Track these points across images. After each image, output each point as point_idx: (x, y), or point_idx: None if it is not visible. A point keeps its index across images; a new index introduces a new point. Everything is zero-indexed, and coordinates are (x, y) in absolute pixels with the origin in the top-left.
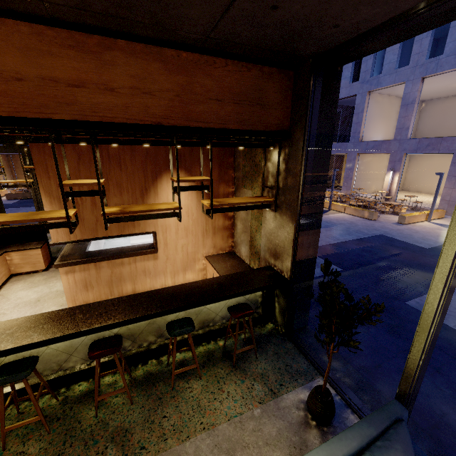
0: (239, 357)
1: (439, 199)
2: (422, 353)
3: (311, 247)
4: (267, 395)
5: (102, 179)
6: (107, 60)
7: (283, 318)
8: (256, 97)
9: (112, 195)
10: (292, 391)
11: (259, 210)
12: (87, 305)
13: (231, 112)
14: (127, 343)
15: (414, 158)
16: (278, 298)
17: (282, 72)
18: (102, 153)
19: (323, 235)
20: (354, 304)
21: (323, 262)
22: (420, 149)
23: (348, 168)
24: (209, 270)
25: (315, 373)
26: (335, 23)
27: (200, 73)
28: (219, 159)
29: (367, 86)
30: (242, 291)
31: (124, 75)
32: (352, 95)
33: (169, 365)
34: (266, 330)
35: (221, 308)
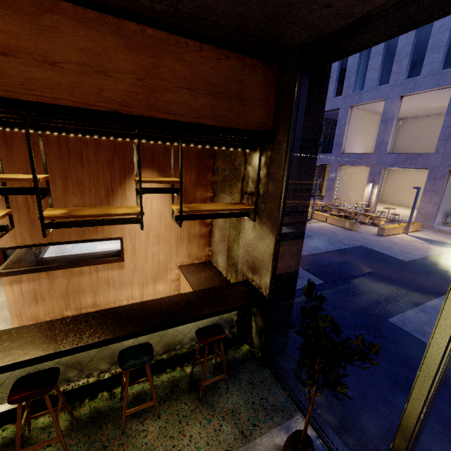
0: (207, 388)
1: (415, 212)
2: (424, 404)
3: (292, 262)
4: (237, 439)
5: (47, 174)
6: (47, 26)
7: (260, 340)
8: (235, 91)
9: (71, 195)
10: (266, 433)
11: (238, 218)
12: (20, 328)
13: (205, 105)
14: (72, 373)
15: (391, 172)
16: (255, 316)
17: (265, 65)
18: (61, 146)
19: (305, 244)
20: (343, 340)
21: (304, 273)
22: (398, 163)
23: (330, 178)
24: (182, 281)
25: (293, 409)
26: (327, 2)
27: (169, 56)
28: (196, 161)
29: (349, 101)
30: (213, 311)
31: (70, 47)
32: (335, 109)
33: (123, 399)
34: (241, 353)
35: (191, 329)
